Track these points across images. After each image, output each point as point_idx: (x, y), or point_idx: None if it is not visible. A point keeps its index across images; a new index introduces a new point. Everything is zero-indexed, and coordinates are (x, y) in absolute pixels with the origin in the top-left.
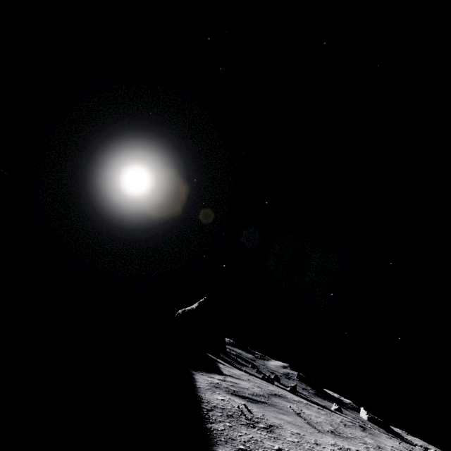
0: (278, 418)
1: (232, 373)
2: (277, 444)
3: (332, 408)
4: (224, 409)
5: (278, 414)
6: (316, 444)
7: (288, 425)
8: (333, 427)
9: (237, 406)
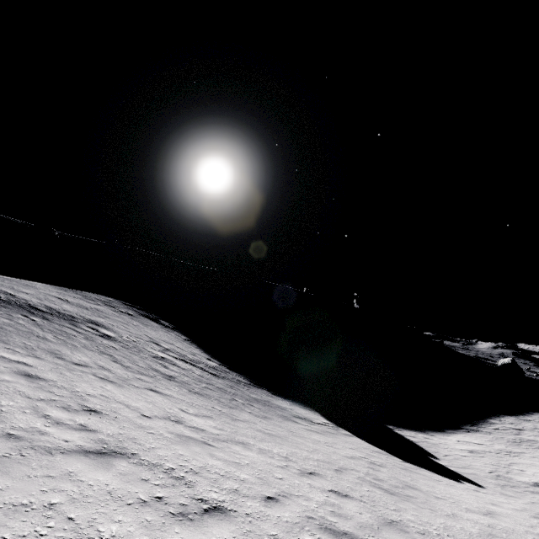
0: None
1: None
2: None
3: None
4: None
5: None
6: None
7: None
8: None
9: None
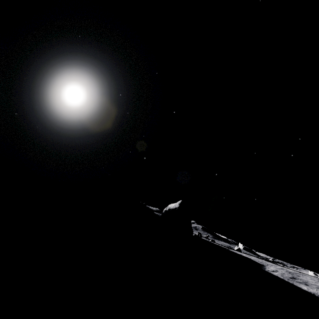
0: None
1: (257, 261)
2: None
3: (235, 248)
4: None
5: None
6: None
7: None
8: None
9: None
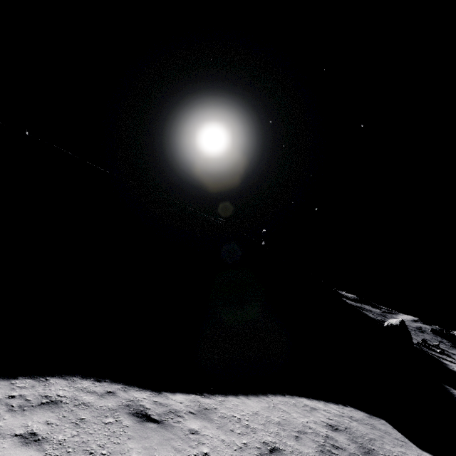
0: None
1: (450, 365)
2: None
3: None
4: None
5: None
6: None
7: None
8: None
9: None
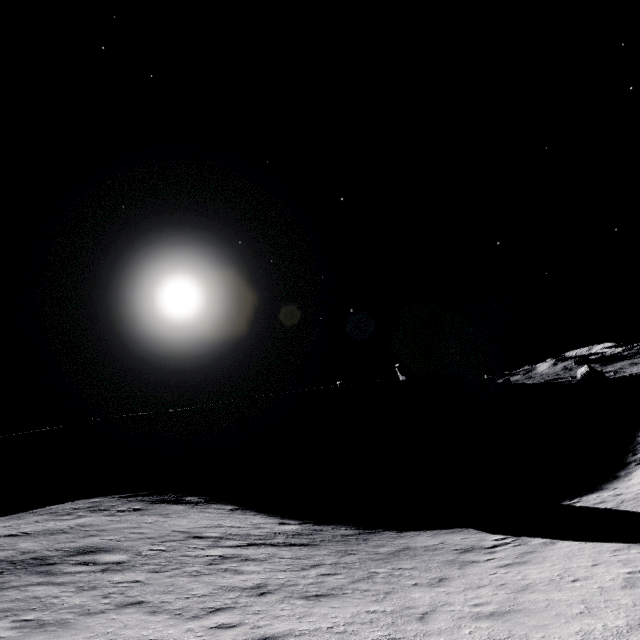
0: None
1: None
2: None
3: None
4: None
5: None
6: None
7: None
8: None
9: None
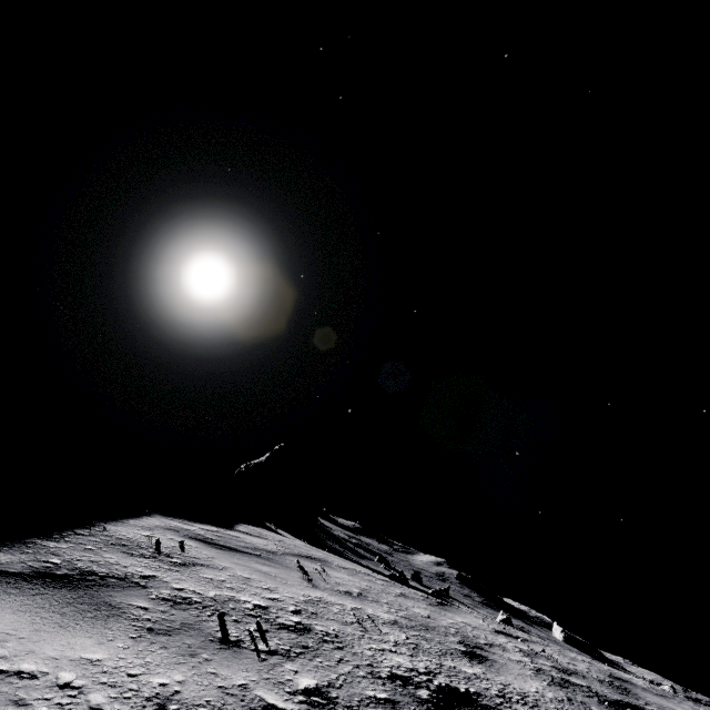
0: (241, 565)
1: (257, 531)
2: (161, 573)
3: (498, 619)
4: (125, 539)
5: (254, 564)
6: (263, 588)
7: (249, 571)
8: (364, 591)
9: (157, 539)
